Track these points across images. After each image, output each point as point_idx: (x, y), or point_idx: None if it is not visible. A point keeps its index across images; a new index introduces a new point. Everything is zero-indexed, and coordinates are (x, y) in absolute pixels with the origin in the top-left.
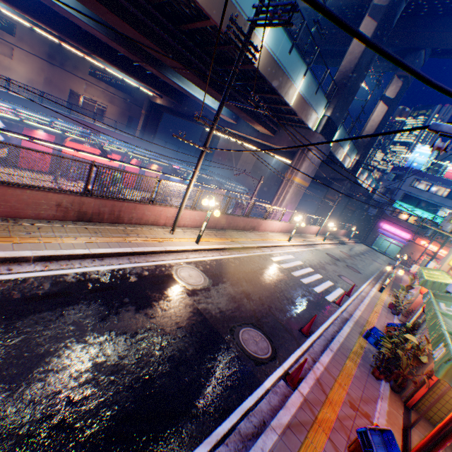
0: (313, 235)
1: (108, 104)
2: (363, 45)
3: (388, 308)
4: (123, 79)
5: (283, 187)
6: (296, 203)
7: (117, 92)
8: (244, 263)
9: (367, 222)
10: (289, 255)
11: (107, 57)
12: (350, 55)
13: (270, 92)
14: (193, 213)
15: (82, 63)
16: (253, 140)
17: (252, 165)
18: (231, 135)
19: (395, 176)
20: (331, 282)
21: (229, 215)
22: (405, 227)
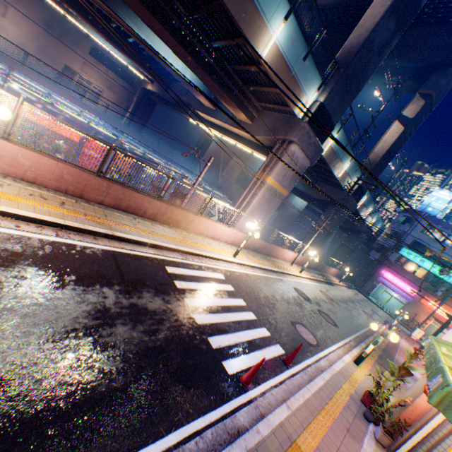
0: (290, 263)
1: (105, 89)
2: (378, 15)
3: (360, 402)
4: (127, 67)
5: (252, 188)
6: (269, 214)
7: (118, 79)
8: (68, 255)
9: (366, 267)
10: (217, 273)
11: (79, 8)
12: (360, 28)
13: (234, 37)
14: (7, 146)
15: (83, 40)
16: (232, 132)
17: (239, 173)
18: (210, 126)
19: (405, 219)
20: (269, 330)
21: (115, 183)
22: (411, 280)
